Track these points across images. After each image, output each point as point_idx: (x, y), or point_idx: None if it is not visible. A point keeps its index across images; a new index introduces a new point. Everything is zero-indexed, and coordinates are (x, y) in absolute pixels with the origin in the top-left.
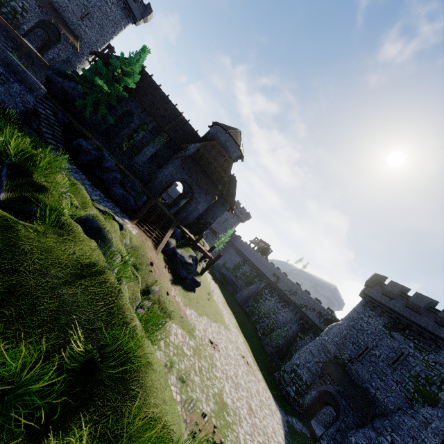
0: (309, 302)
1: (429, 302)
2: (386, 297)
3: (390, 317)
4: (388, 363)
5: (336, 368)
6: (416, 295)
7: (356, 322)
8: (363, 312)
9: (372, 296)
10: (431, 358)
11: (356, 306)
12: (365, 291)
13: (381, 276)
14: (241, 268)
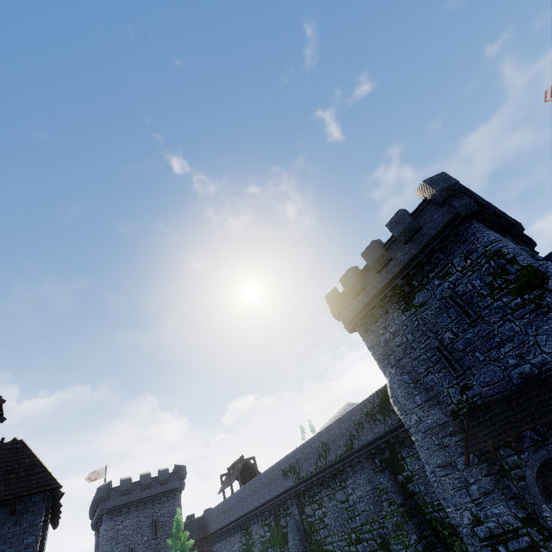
0: (346, 428)
1: (377, 243)
2: (360, 295)
3: (390, 298)
4: (467, 322)
5: (479, 423)
6: (365, 256)
7: (392, 351)
8: (377, 336)
9: (355, 313)
10: (459, 262)
11: (366, 343)
12: (346, 320)
13: (331, 292)
14: (253, 545)
